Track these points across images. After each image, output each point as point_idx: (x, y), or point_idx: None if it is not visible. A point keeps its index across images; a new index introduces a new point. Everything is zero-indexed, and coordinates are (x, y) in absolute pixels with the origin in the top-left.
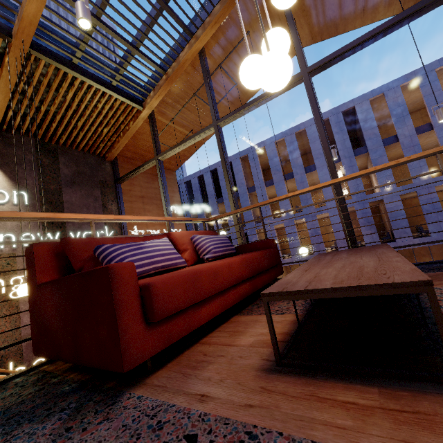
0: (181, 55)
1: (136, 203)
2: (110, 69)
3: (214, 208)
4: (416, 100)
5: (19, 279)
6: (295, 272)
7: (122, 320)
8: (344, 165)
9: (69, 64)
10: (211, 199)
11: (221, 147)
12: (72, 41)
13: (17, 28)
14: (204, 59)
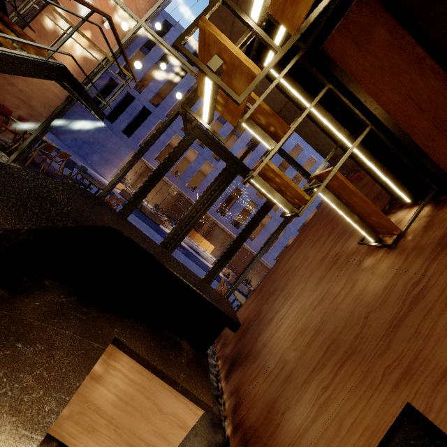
0: None
1: None
2: None
3: (149, 62)
4: None
5: None
6: None
7: None
8: (252, 155)
9: None
10: (155, 53)
11: None
12: None
13: None
14: None
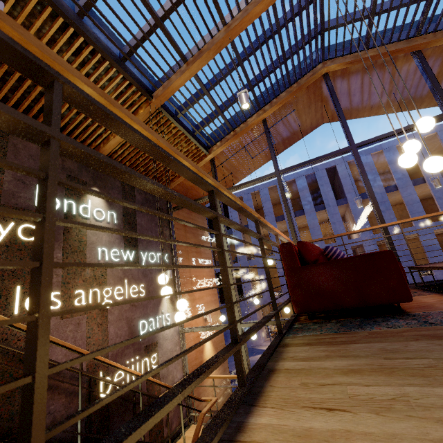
0: (249, 120)
1: (181, 231)
2: (199, 124)
3: None
4: (381, 166)
5: (108, 291)
6: (441, 266)
7: (404, 276)
8: (329, 212)
9: (176, 117)
10: None
11: (283, 190)
12: (175, 101)
13: (161, 93)
14: (267, 125)
